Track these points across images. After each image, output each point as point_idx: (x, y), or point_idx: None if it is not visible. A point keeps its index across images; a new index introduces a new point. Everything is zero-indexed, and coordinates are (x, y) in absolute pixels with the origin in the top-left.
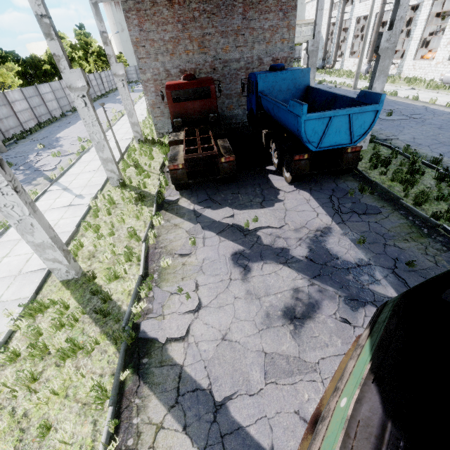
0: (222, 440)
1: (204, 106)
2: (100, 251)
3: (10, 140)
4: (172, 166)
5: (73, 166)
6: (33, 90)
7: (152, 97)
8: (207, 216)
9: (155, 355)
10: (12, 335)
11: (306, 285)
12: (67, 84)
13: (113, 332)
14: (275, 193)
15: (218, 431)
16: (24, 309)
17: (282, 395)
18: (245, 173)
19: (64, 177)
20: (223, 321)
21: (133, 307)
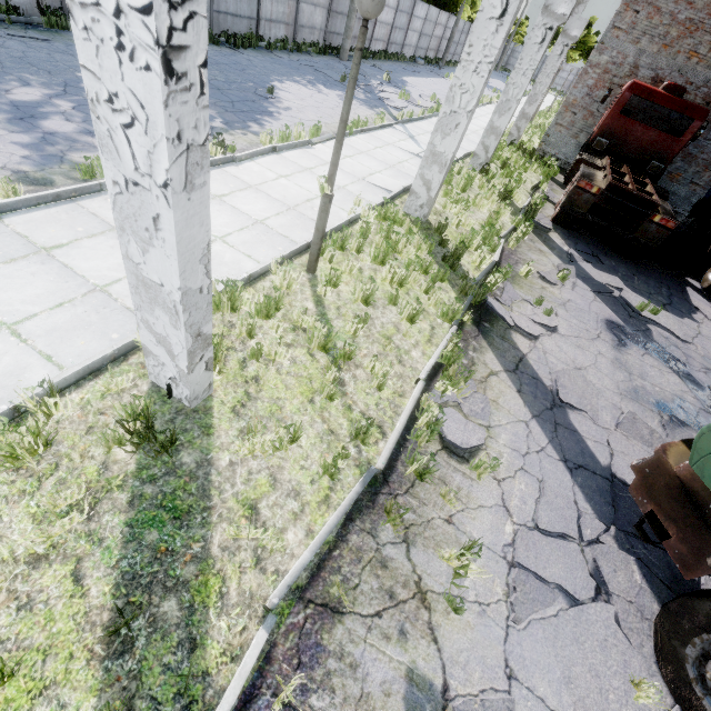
0: (555, 425)
1: (657, 144)
2: (447, 215)
3: (350, 52)
4: (585, 182)
5: (422, 120)
6: (410, 3)
7: (580, 93)
8: (584, 268)
9: (497, 328)
10: (358, 220)
11: (698, 406)
12: (547, 2)
13: (471, 278)
14: (690, 310)
15: (552, 417)
16: (372, 208)
17: (632, 448)
18: (652, 264)
19: (410, 125)
20: (580, 359)
21: (492, 276)
